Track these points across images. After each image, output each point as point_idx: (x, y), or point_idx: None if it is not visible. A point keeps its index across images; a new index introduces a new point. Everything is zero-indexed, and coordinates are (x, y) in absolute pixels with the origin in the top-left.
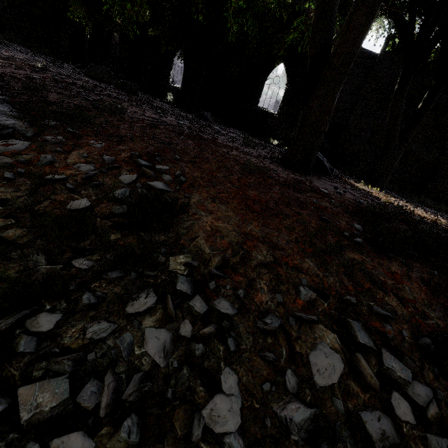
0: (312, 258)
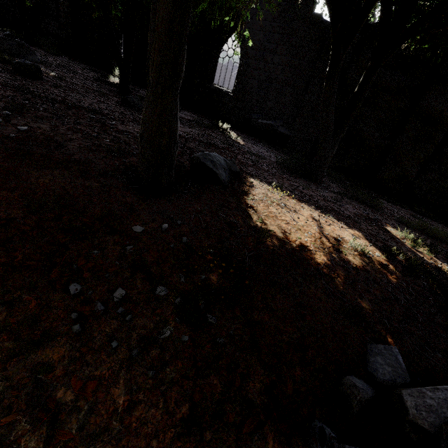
0: None
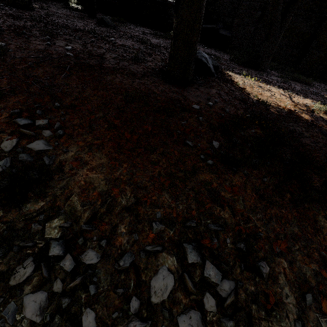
0: (169, 189)
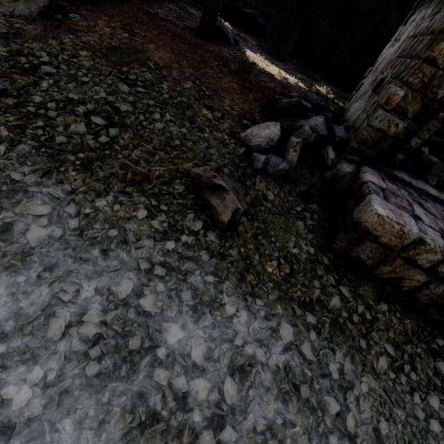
0: (192, 69)
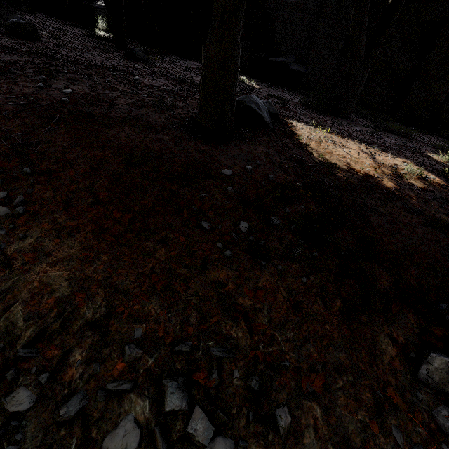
0: (162, 294)
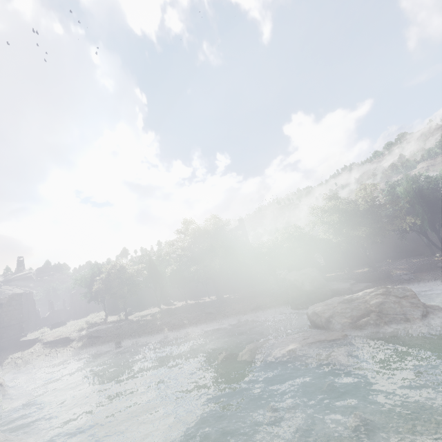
0: None
